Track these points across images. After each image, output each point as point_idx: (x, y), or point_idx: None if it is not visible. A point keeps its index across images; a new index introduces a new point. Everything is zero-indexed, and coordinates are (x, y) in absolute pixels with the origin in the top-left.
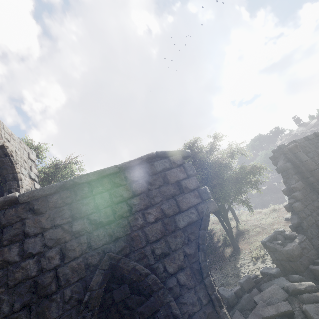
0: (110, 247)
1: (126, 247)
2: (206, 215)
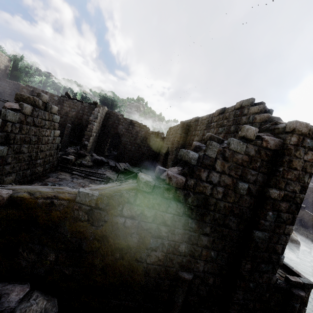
0: (1, 90)
1: (3, 92)
2: None
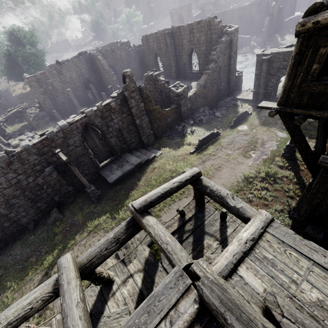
0: None
1: None
2: None
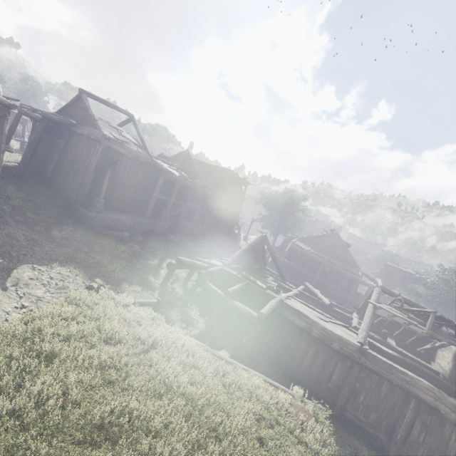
0: None
1: None
2: None
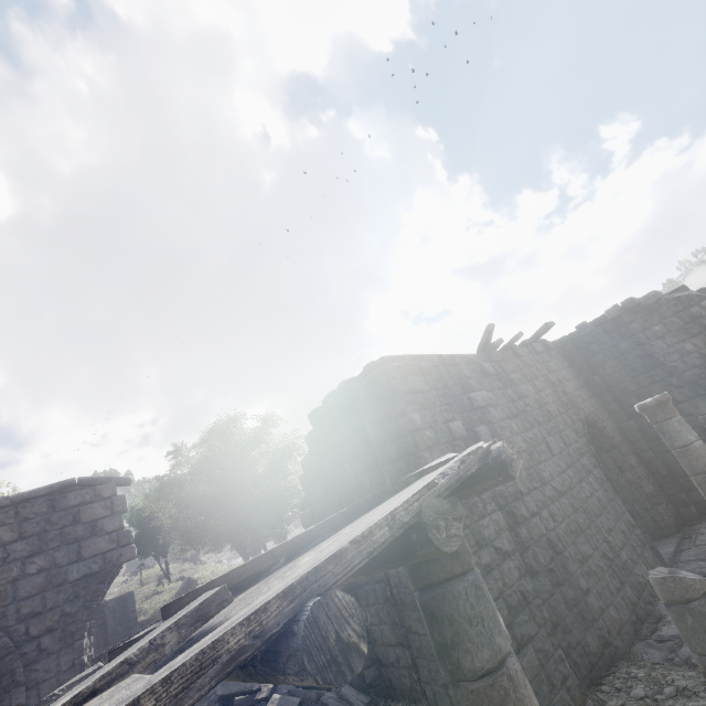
0: None
1: None
2: (114, 565)
